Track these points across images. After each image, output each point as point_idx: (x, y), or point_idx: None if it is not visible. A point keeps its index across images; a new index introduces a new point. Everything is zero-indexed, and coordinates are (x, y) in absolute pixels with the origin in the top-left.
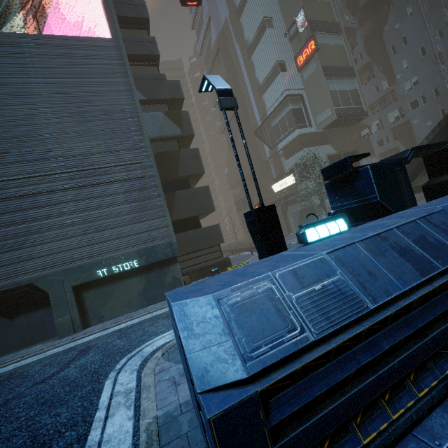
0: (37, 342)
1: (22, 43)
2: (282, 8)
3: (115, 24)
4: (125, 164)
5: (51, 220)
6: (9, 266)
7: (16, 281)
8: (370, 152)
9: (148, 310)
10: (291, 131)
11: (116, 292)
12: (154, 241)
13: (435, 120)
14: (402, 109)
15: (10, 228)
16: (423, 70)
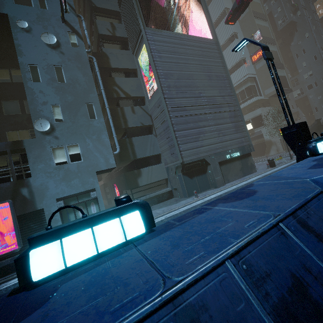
0: (202, 191)
1: (183, 38)
2: (242, 28)
3: (213, 32)
4: (226, 103)
5: (206, 128)
6: (195, 149)
7: (199, 156)
8: None
9: (252, 176)
10: (249, 98)
11: (232, 168)
12: (243, 143)
13: (322, 96)
14: (302, 89)
15: (193, 130)
16: (316, 68)
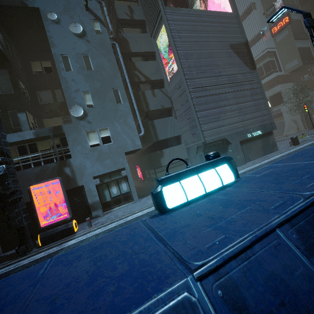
0: None
1: (202, 15)
2: None
3: (233, 5)
4: (247, 81)
5: (227, 107)
6: (216, 129)
7: (220, 136)
8: (313, 87)
9: (274, 154)
10: (267, 75)
11: (252, 147)
12: (265, 122)
13: None
14: None
15: (214, 110)
16: None
